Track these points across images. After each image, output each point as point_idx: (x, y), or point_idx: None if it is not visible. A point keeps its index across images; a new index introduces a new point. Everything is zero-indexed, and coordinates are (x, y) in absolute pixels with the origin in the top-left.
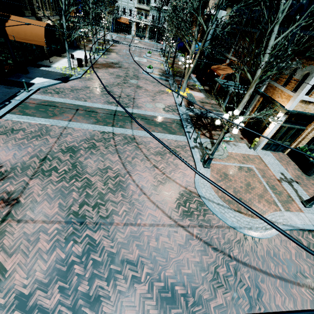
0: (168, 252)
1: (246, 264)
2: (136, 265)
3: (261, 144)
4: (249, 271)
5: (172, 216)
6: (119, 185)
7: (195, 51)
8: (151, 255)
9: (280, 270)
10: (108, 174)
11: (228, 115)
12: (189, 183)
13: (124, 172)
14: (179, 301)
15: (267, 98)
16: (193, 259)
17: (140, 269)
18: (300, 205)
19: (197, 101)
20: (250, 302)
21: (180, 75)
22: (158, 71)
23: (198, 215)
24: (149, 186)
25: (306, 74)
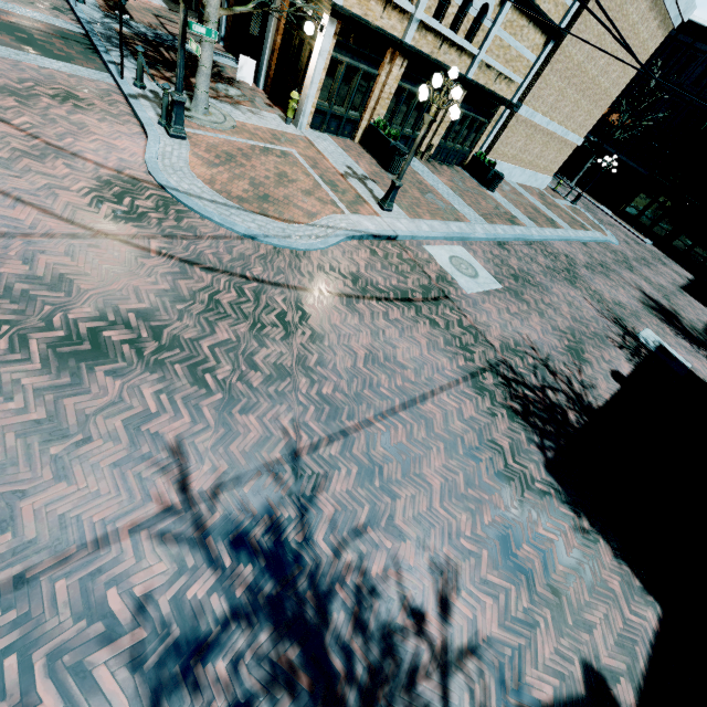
0: (71, 282)
1: (278, 284)
2: None
3: (306, 108)
4: (286, 292)
5: (80, 220)
6: None
7: None
8: (12, 290)
9: (341, 286)
10: None
11: None
12: (130, 164)
13: None
14: (117, 353)
15: None
16: (151, 288)
17: None
18: (377, 208)
19: (142, 10)
20: (287, 329)
21: None
22: None
23: (161, 219)
24: None
25: None
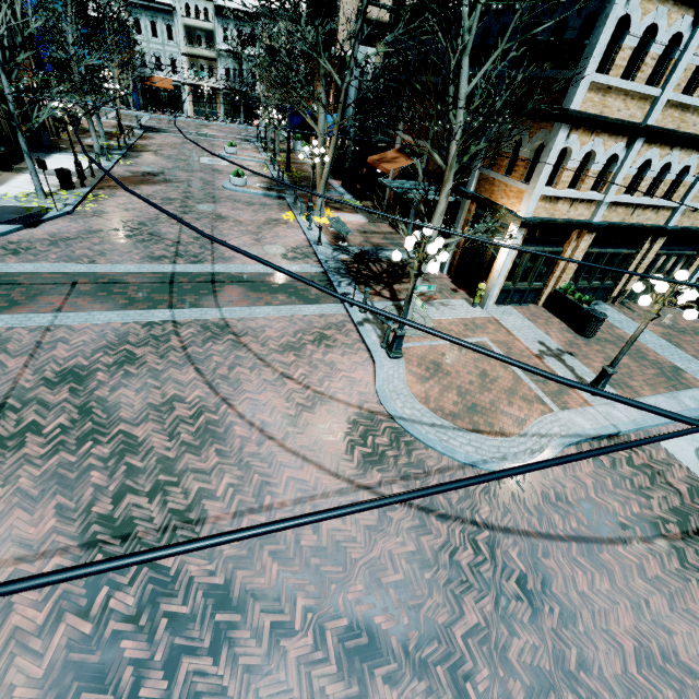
0: (345, 550)
1: (508, 530)
2: (277, 598)
3: (493, 294)
4: (518, 541)
5: (342, 472)
6: (209, 432)
7: (327, 130)
8: (310, 567)
9: (574, 524)
10: (177, 413)
11: (414, 238)
12: (366, 396)
13: (215, 401)
14: (388, 648)
15: (483, 204)
16: (401, 550)
17: (287, 604)
18: (585, 393)
19: (353, 232)
20: (532, 602)
21: (308, 184)
22: (258, 181)
23: (396, 456)
24: (280, 420)
25: (539, 148)
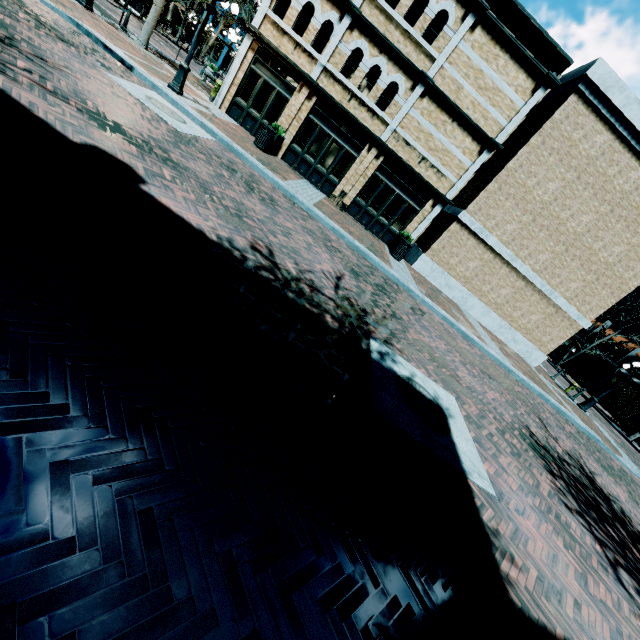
0: None
1: None
2: None
3: (222, 91)
4: None
5: None
6: None
7: None
8: None
9: None
10: None
11: None
12: None
13: None
14: None
15: None
16: None
17: None
18: (165, 84)
19: None
20: None
21: None
22: None
23: None
24: None
25: None
